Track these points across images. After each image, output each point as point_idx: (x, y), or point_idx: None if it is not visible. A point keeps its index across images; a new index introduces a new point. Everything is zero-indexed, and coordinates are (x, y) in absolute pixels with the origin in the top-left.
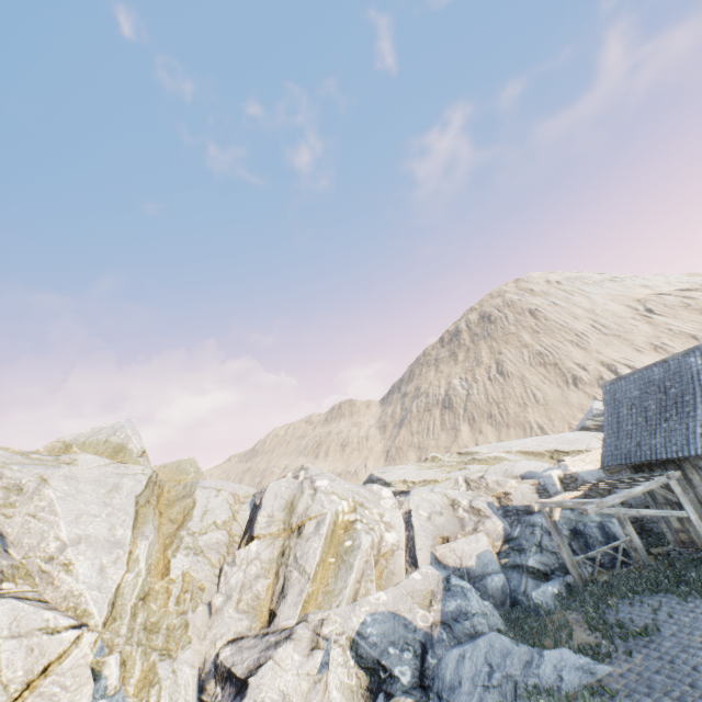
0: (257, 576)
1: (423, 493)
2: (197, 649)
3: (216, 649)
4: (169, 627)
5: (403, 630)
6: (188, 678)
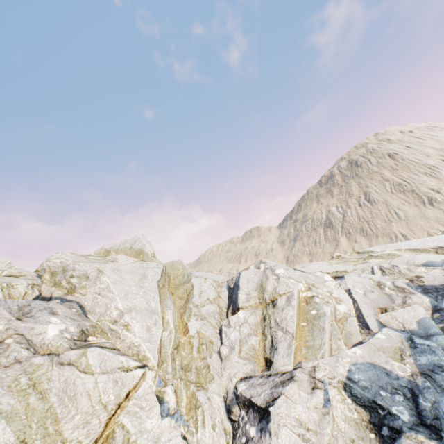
0: (248, 334)
1: (354, 277)
2: (219, 383)
3: (233, 384)
4: (197, 368)
5: (386, 377)
6: (218, 403)
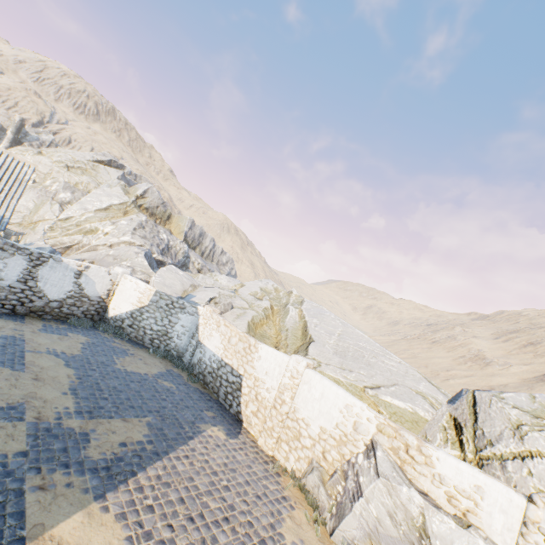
0: None
1: (132, 250)
2: None
3: None
4: None
5: None
6: None
